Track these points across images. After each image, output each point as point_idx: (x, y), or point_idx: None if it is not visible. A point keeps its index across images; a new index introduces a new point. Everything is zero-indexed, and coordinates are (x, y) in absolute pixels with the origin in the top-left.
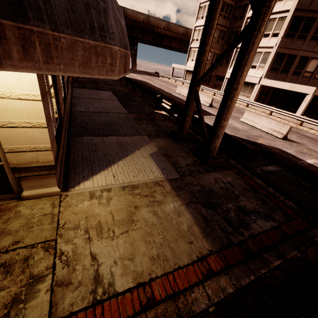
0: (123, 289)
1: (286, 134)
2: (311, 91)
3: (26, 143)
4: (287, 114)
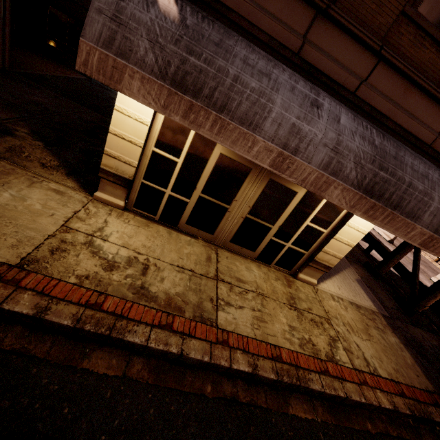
0: (384, 376)
1: None
2: None
3: (334, 250)
4: None
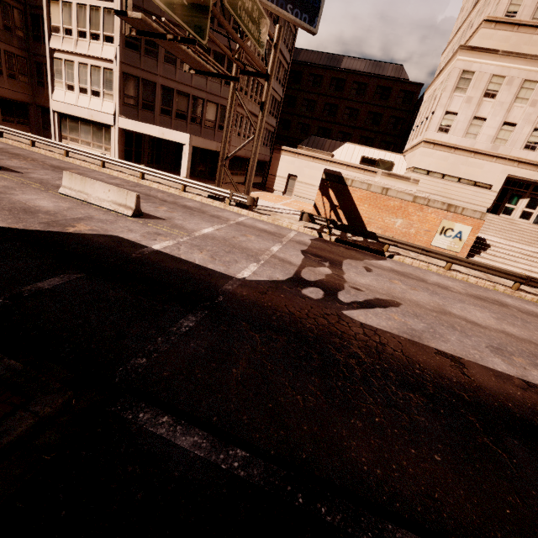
0: None
1: (138, 208)
2: (186, 139)
3: None
4: (164, 176)
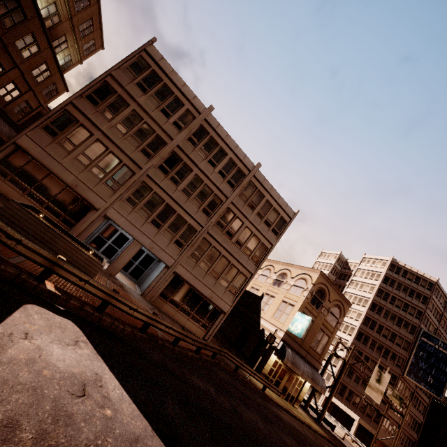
0: (321, 431)
1: (344, 437)
2: (357, 418)
3: (302, 395)
4: (344, 429)
